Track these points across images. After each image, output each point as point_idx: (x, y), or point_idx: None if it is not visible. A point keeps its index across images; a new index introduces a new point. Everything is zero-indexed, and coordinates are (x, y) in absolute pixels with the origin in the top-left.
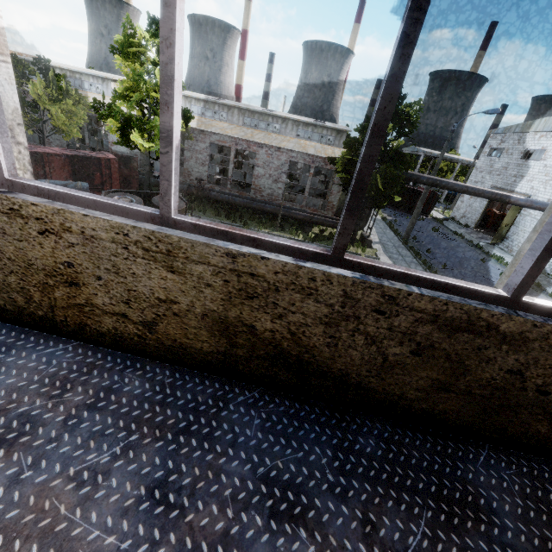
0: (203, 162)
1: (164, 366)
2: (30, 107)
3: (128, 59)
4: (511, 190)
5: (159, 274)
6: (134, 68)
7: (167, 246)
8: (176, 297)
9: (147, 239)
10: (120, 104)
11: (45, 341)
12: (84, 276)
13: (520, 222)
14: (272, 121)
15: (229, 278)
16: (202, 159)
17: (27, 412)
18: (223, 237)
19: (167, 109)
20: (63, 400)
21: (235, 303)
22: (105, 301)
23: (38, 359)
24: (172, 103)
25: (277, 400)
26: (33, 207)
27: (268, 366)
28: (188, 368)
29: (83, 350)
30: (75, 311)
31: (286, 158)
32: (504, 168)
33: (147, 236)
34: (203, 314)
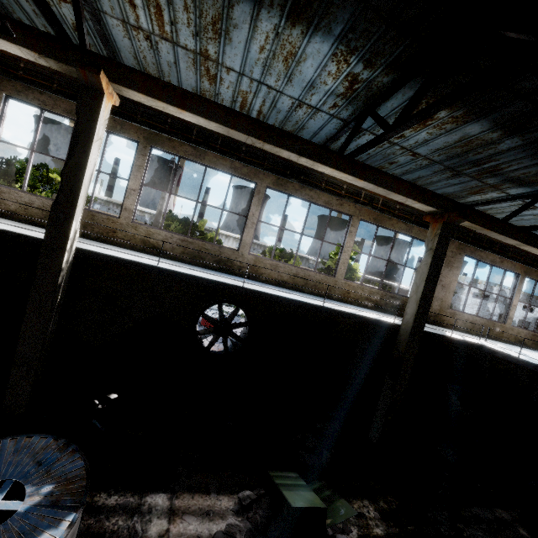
0: None
1: None
2: None
3: None
4: None
5: None
6: None
7: None
8: None
9: None
10: None
11: None
12: None
13: None
14: None
15: None
16: None
17: None
18: None
19: None
20: None
21: None
22: None
23: None
24: None
25: None
26: None
27: None
28: None
29: None
30: None
31: None
32: None
33: None
34: None
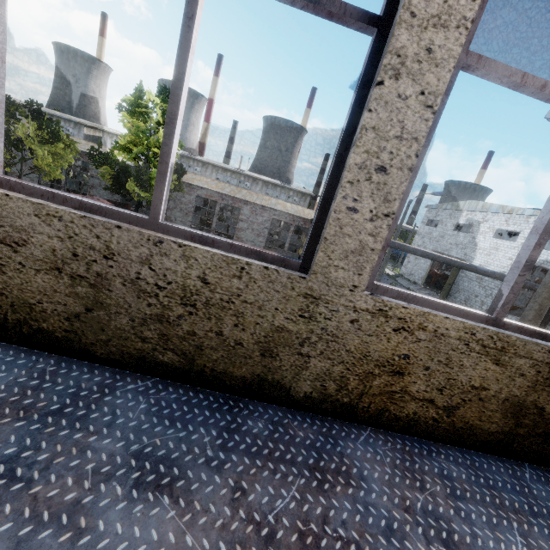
0: (188, 212)
1: (448, 447)
2: (15, 145)
3: (133, 116)
4: (448, 254)
5: (484, 366)
6: (138, 125)
7: (504, 343)
8: (489, 384)
9: (489, 338)
10: (118, 154)
11: (347, 428)
12: (414, 366)
13: (459, 282)
14: (244, 179)
15: (542, 369)
16: (186, 210)
17: (424, 508)
18: (537, 336)
19: (538, 247)
20: (431, 492)
21: (537, 389)
22: (420, 388)
23: (365, 448)
24: (544, 244)
25: (547, 474)
26: (402, 309)
27: (540, 443)
28: (465, 448)
29: (382, 436)
30: (383, 398)
31: (269, 215)
32: (441, 236)
33: (491, 336)
34: (505, 399)
